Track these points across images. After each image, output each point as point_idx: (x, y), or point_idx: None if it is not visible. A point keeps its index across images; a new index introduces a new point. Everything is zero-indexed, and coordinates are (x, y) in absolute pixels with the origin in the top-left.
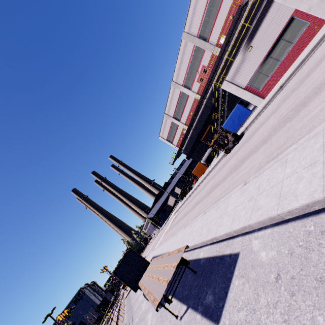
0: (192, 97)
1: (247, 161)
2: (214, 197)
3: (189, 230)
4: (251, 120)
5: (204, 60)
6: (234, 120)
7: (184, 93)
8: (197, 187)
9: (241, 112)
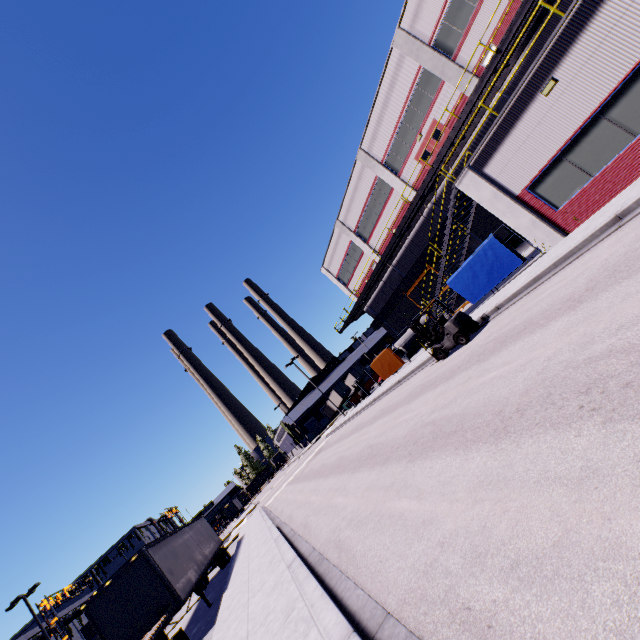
0: (400, 193)
1: (436, 463)
2: (344, 507)
3: (259, 580)
4: (514, 289)
5: (440, 107)
6: (478, 274)
7: (384, 182)
8: (372, 402)
9: (498, 258)
